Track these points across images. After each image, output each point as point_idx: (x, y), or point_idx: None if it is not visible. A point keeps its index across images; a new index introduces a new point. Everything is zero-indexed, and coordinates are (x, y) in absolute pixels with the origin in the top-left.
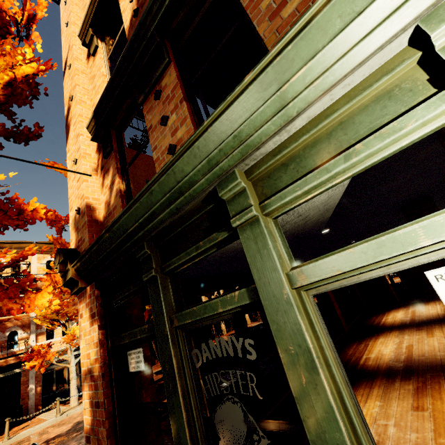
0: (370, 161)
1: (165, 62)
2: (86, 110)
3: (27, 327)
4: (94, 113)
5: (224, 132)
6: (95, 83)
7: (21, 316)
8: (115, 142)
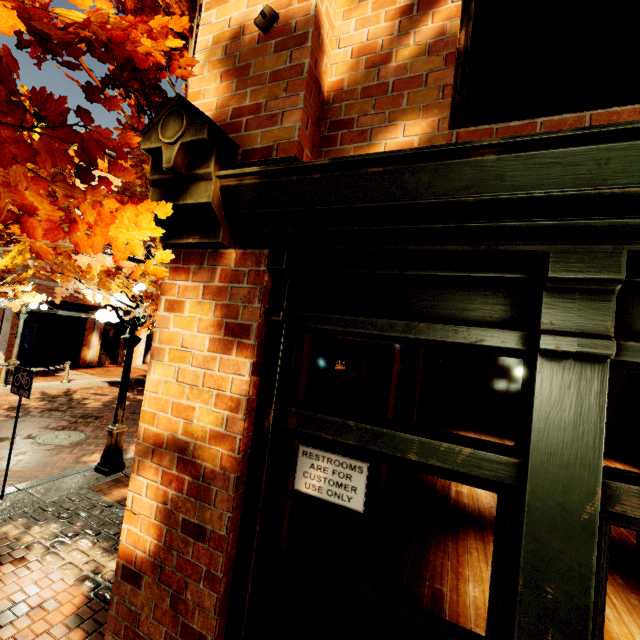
0: None
1: None
2: None
3: None
4: None
5: None
6: None
7: None
8: None
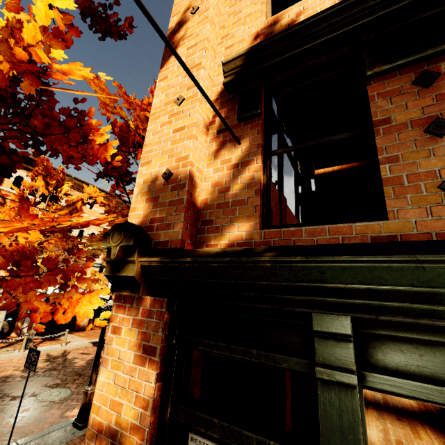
0: None
1: None
2: (214, 37)
3: None
4: (251, 49)
5: None
6: (240, 7)
7: None
8: (263, 104)
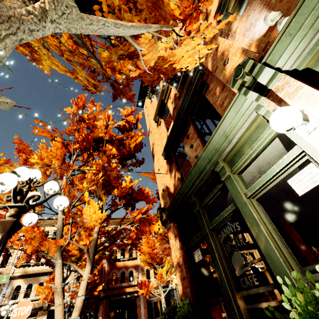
0: (260, 148)
1: (188, 125)
2: (160, 147)
3: (137, 268)
4: (164, 149)
5: (211, 149)
6: (162, 135)
7: (134, 261)
8: (173, 158)
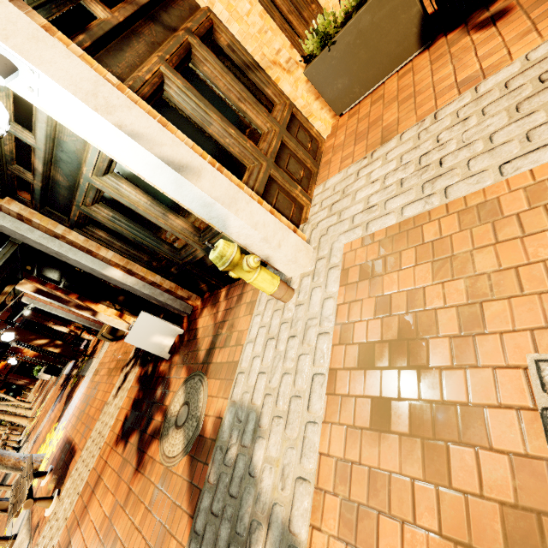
0: None
1: None
2: None
3: None
4: None
5: None
6: None
7: None
8: None
